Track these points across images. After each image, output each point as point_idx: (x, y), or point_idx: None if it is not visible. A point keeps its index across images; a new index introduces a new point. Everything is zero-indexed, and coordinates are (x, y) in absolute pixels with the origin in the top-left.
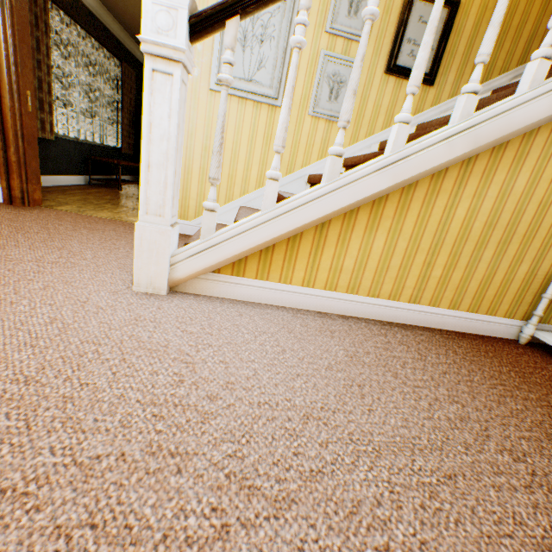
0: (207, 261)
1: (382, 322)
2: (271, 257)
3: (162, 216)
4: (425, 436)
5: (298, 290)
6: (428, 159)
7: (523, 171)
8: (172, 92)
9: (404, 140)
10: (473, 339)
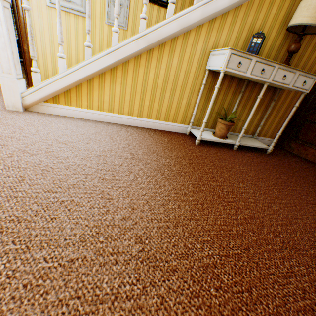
0: (39, 96)
1: (126, 125)
2: (70, 95)
3: (11, 74)
4: (103, 149)
5: (86, 111)
6: (129, 50)
7: (175, 57)
8: (0, 13)
9: (117, 40)
10: (165, 132)
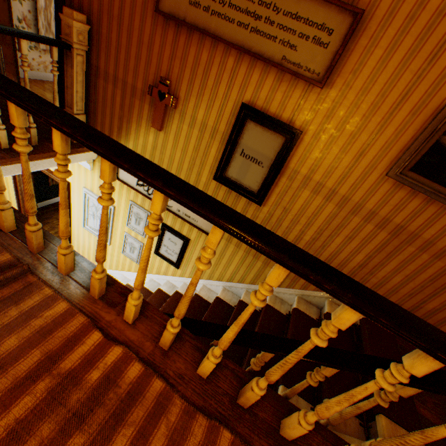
0: None
1: None
2: None
3: None
4: None
5: None
6: None
7: None
8: None
9: None
10: None
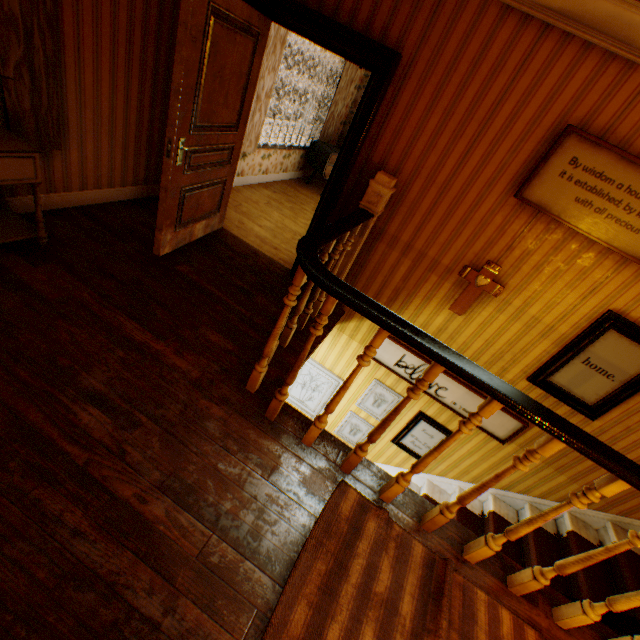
0: None
1: None
2: None
3: None
4: None
5: None
6: None
7: None
8: None
9: None
10: None
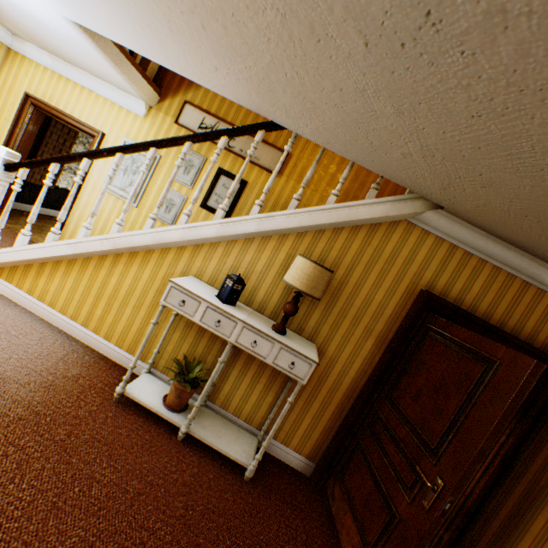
0: None
1: (63, 331)
2: (16, 272)
3: None
4: None
5: (25, 295)
6: (92, 247)
7: (148, 269)
8: None
9: (84, 234)
10: (106, 362)
